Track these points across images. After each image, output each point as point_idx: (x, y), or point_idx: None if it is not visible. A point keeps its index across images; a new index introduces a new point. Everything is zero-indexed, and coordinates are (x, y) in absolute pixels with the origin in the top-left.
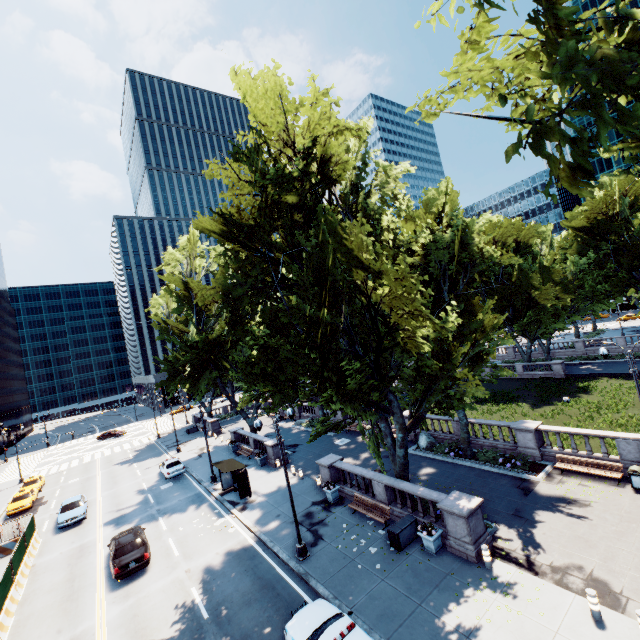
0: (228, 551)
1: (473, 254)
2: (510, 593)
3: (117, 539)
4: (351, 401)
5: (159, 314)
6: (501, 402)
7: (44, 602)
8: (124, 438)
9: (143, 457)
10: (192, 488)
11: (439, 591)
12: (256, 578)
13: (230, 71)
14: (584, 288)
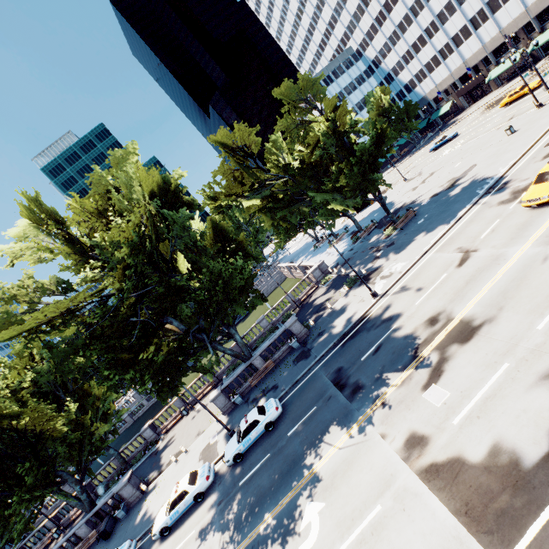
0: None
1: None
2: (156, 487)
3: None
4: (34, 491)
5: None
6: None
7: None
8: None
9: None
10: None
11: (132, 519)
12: None
13: None
14: None
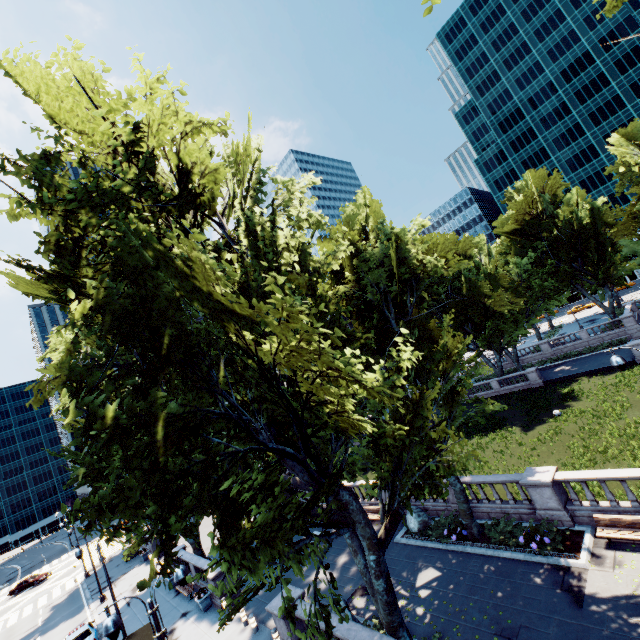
0: None
1: (414, 268)
2: None
3: None
4: (268, 542)
5: None
6: (489, 430)
7: None
8: (45, 585)
9: (54, 621)
10: None
11: None
12: None
13: None
14: (533, 288)
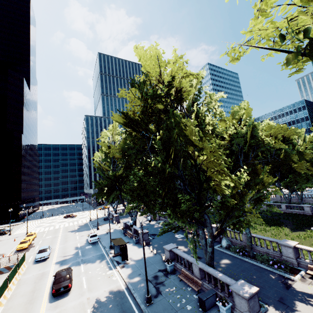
0: (110, 291)
1: (258, 141)
2: None
3: (58, 273)
4: (182, 217)
5: (97, 160)
6: (272, 225)
7: (18, 301)
8: (75, 218)
9: (81, 229)
10: (100, 250)
11: None
12: (122, 311)
13: (134, 46)
14: None
